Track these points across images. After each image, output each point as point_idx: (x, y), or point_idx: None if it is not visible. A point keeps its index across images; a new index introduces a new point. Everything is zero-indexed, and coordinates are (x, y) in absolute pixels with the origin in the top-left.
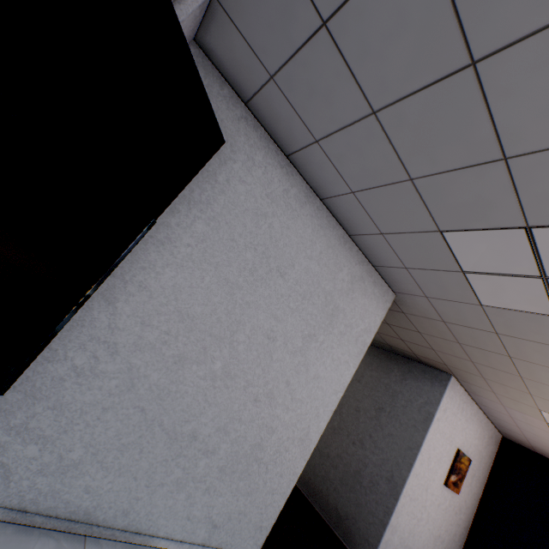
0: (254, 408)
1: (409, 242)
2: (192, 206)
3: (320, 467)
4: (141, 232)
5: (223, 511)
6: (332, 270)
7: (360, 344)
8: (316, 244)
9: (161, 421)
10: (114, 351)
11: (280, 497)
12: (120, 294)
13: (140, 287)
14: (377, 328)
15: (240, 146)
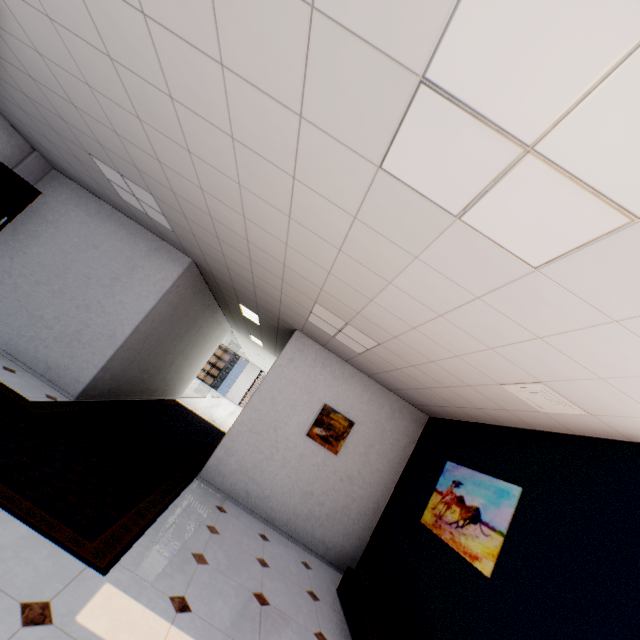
0: (77, 311)
1: (136, 213)
2: (49, 223)
3: None
4: (2, 221)
5: (55, 362)
6: (132, 246)
7: (160, 287)
8: (120, 233)
9: (27, 307)
10: (11, 276)
11: (94, 368)
12: (16, 256)
13: (24, 253)
14: (175, 279)
15: (74, 198)
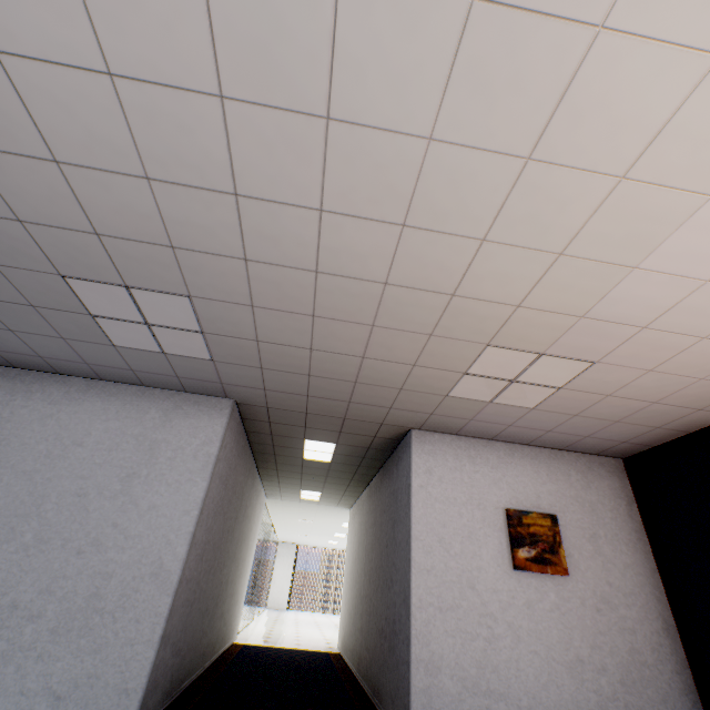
0: (80, 561)
1: (137, 362)
2: None
3: (380, 653)
4: None
5: (66, 678)
6: (137, 417)
7: (203, 457)
8: (110, 408)
9: None
10: None
11: (147, 647)
12: None
13: None
14: (221, 436)
15: (19, 390)
